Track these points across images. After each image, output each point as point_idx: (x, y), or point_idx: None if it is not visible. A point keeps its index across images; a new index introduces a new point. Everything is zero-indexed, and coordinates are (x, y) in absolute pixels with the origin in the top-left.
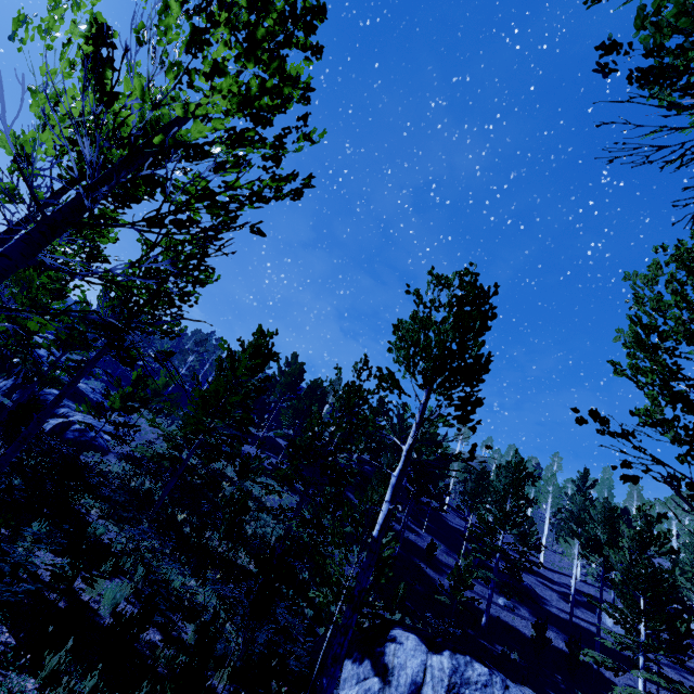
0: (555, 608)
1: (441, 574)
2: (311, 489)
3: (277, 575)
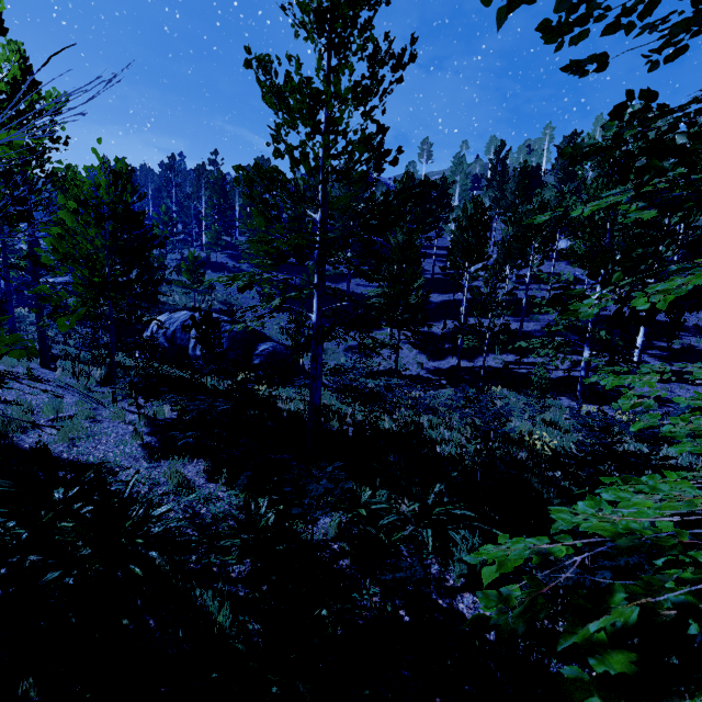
0: (430, 274)
1: (339, 283)
2: (242, 264)
3: (2, 303)
